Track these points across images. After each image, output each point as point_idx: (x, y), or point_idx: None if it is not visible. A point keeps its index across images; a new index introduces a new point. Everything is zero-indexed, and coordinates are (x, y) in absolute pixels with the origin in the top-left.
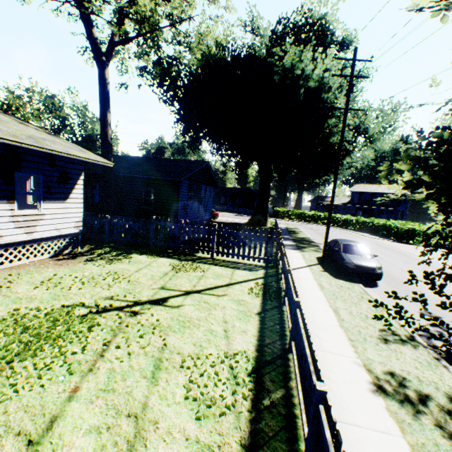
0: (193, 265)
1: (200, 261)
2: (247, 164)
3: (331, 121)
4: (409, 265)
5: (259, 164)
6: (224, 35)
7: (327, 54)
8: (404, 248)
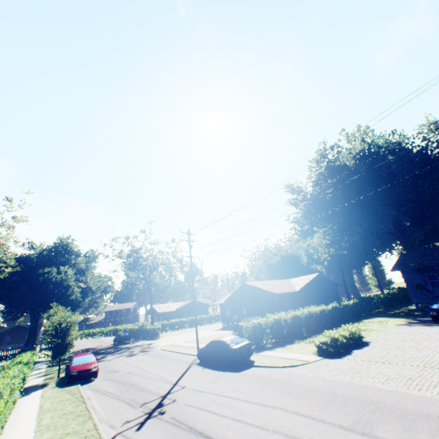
0: (1, 363)
1: (3, 362)
2: (23, 315)
3: (71, 290)
4: (93, 343)
5: (31, 312)
6: (14, 268)
7: (66, 266)
8: (106, 338)
